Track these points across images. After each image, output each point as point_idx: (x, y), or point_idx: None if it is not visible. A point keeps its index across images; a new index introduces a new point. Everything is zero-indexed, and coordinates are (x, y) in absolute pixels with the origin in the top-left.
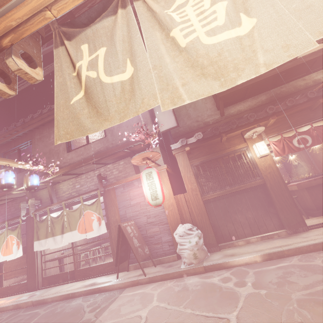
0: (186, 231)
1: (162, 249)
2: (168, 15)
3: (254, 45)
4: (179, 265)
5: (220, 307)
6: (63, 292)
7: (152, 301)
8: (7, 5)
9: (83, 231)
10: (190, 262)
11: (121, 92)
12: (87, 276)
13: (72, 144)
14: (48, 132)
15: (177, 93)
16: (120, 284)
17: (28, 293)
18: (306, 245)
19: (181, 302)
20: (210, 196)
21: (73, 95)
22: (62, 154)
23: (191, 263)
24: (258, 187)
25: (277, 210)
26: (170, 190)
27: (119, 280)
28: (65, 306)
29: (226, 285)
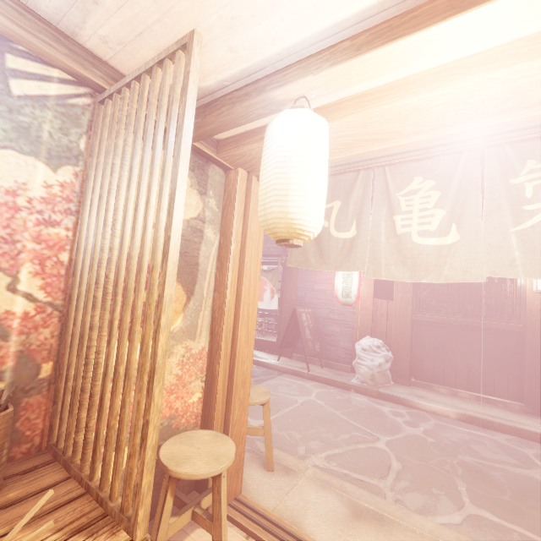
0: (372, 347)
1: (336, 354)
2: (397, 200)
3: (447, 258)
4: (351, 378)
5: (376, 428)
6: None
7: (310, 395)
8: None
9: None
10: (364, 380)
11: (342, 247)
12: None
13: None
14: None
15: (379, 269)
16: (280, 367)
17: None
18: (532, 431)
19: (339, 409)
20: (425, 317)
21: None
22: None
23: (364, 382)
24: (509, 334)
25: (524, 375)
26: (370, 289)
27: (279, 363)
28: None
29: (395, 418)
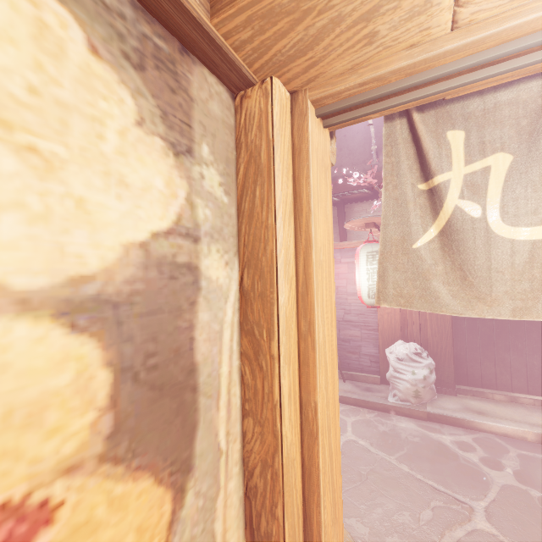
0: (410, 355)
1: (359, 362)
2: None
3: None
4: (384, 394)
5: (456, 484)
6: None
7: (346, 430)
8: (394, 102)
9: None
10: (406, 398)
11: (527, 261)
12: None
13: None
14: None
15: None
16: None
17: None
18: None
19: (392, 451)
20: None
21: (420, 232)
22: None
23: (406, 400)
24: None
25: None
26: None
27: None
28: None
29: (466, 455)
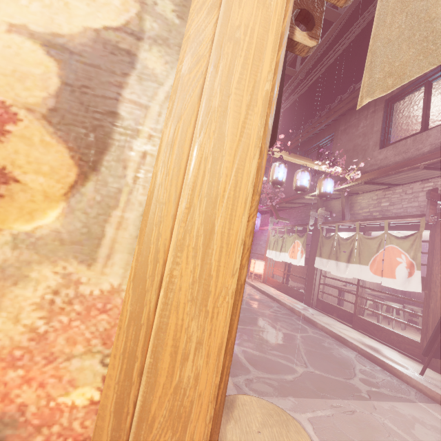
0: None
1: None
2: None
3: None
4: None
5: None
6: (335, 330)
7: None
8: None
9: (376, 272)
10: None
11: None
12: (368, 333)
13: (391, 135)
14: (357, 119)
15: None
16: (425, 387)
17: (302, 305)
18: None
19: None
20: None
21: None
22: (371, 152)
23: None
24: None
25: None
26: None
27: (423, 380)
28: (333, 347)
29: None
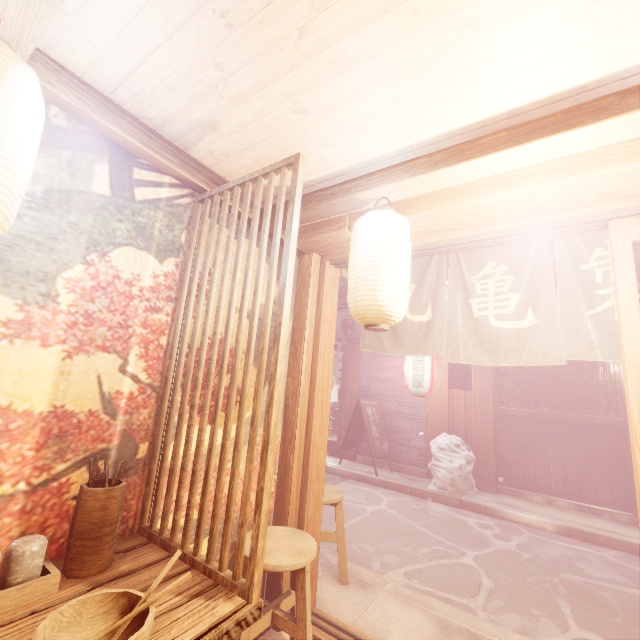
0: (450, 445)
1: (408, 455)
2: (472, 284)
3: (526, 341)
4: (427, 484)
5: (461, 542)
6: None
7: (380, 503)
8: None
9: None
10: (443, 486)
11: (418, 330)
12: None
13: None
14: None
15: (458, 352)
16: (343, 471)
17: None
18: None
19: (416, 519)
20: (509, 410)
21: None
22: None
23: (443, 488)
24: (608, 429)
25: (630, 478)
26: (445, 378)
27: (341, 467)
28: None
29: (482, 530)
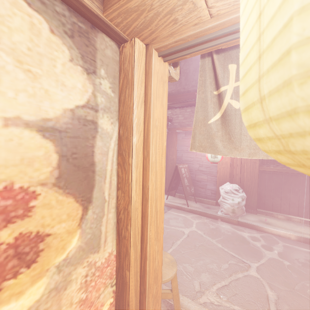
0: (232, 190)
1: (205, 193)
2: None
3: None
4: (216, 210)
5: (245, 255)
6: None
7: (192, 226)
8: (193, 50)
9: None
10: (227, 213)
11: None
12: None
13: None
14: None
15: None
16: (169, 204)
17: None
18: None
19: (214, 237)
20: (268, 168)
21: (212, 115)
22: None
23: (227, 214)
24: None
25: None
26: None
27: (168, 201)
28: None
29: (254, 243)
